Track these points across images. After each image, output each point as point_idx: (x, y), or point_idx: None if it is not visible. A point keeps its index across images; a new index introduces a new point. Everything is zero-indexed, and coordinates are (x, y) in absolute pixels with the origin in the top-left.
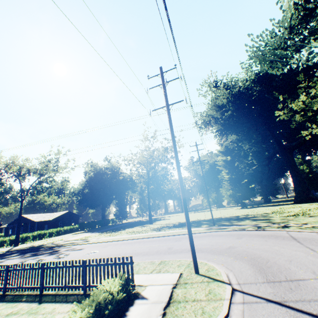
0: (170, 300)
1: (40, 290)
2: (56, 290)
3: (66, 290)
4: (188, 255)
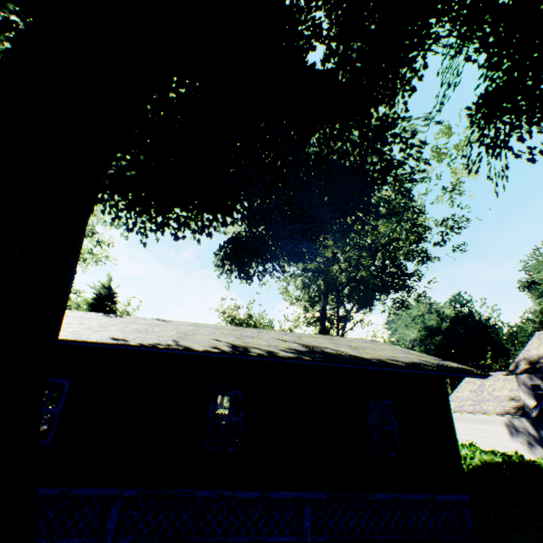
0: None
1: None
2: None
3: None
4: None
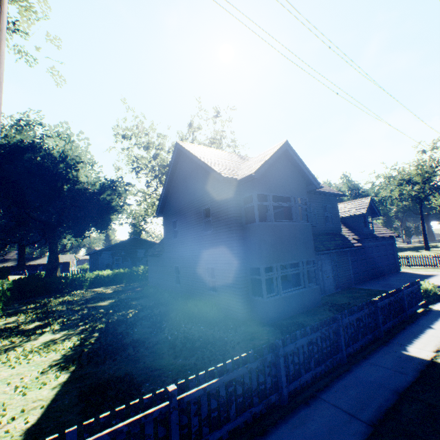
0: None
1: (409, 266)
2: (419, 267)
3: (426, 267)
4: None
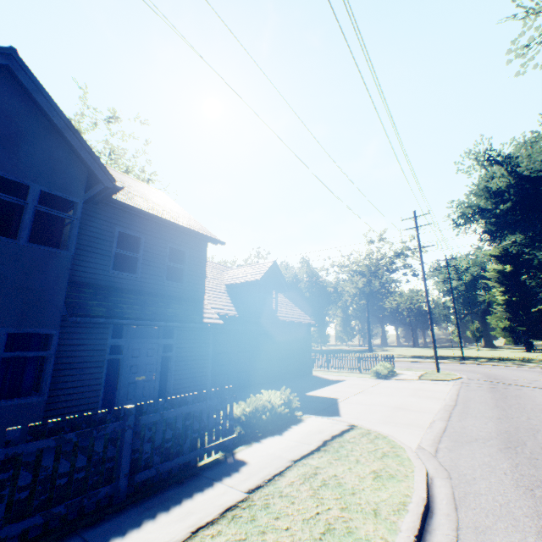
0: (421, 375)
1: (328, 368)
2: (338, 370)
3: (346, 370)
4: (430, 369)
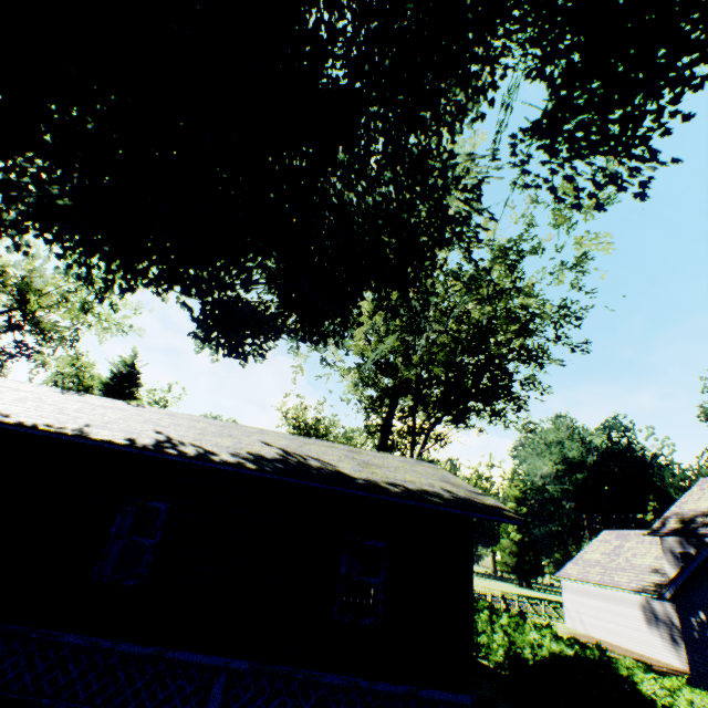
0: None
1: None
2: None
3: None
4: None
